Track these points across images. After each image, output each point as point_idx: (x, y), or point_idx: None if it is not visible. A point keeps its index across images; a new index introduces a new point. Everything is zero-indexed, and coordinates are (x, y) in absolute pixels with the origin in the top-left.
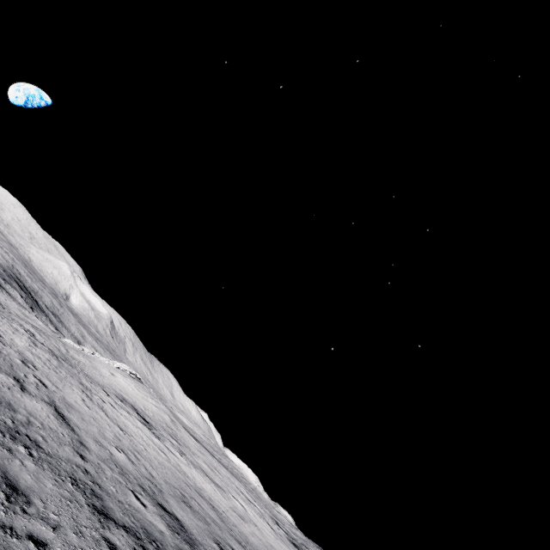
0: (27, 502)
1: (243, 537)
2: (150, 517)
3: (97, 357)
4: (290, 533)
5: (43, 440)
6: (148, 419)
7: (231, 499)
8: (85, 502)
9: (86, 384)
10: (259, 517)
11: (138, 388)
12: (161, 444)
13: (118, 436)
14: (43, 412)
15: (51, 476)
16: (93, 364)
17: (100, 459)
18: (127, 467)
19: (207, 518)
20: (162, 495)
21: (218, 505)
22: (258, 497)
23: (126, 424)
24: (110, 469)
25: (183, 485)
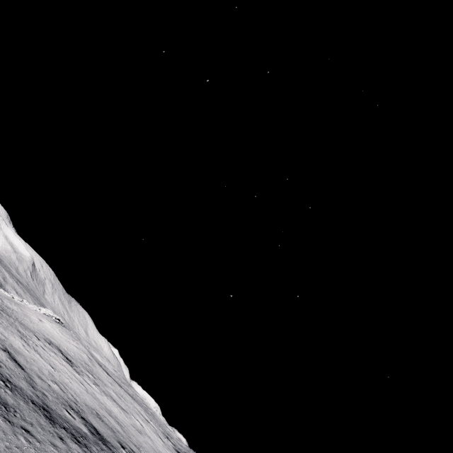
0: (14, 411)
1: (138, 443)
2: (78, 424)
3: (25, 303)
4: (177, 444)
5: (9, 376)
6: (70, 358)
7: (132, 419)
8: (41, 413)
9: (22, 331)
10: (153, 432)
11: (62, 331)
12: (80, 378)
13: (51, 372)
14: (3, 357)
15: (21, 398)
16: (24, 312)
17: (44, 388)
18: (60, 394)
19: (114, 429)
20: (84, 412)
21: (122, 422)
22: (154, 418)
23: (55, 363)
24: (50, 395)
25: (97, 407)
